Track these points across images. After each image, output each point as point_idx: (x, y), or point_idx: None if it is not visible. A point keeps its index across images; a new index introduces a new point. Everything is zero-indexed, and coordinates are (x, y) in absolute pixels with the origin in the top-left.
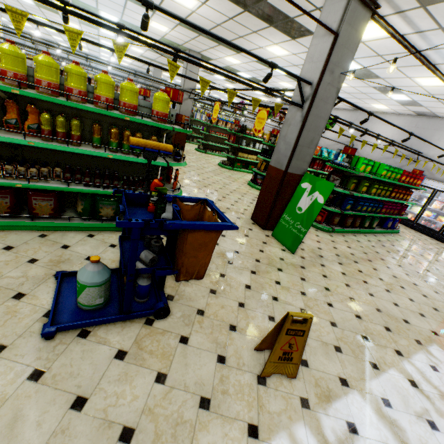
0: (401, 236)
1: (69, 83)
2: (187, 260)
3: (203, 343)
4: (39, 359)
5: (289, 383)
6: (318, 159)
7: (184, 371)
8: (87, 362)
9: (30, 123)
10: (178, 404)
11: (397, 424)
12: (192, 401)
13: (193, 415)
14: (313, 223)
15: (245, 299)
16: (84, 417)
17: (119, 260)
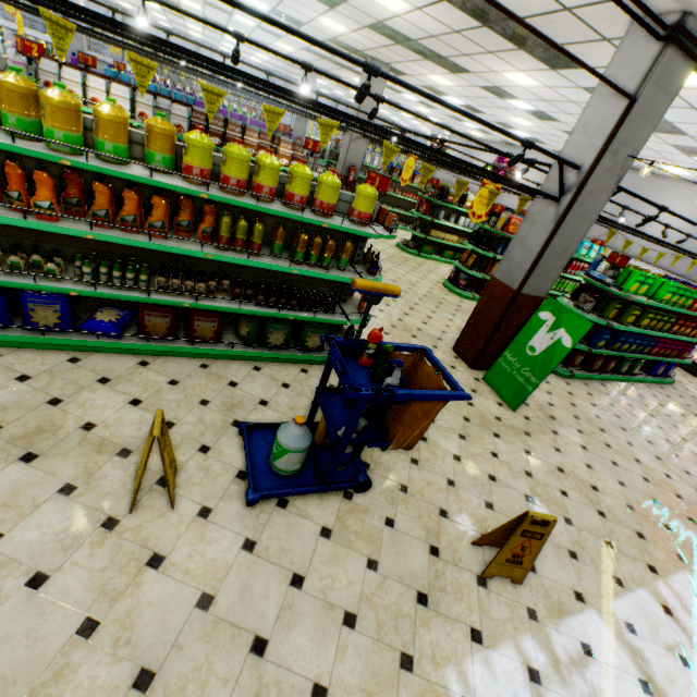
0: (675, 390)
1: (260, 179)
2: (402, 429)
3: (412, 529)
4: (246, 528)
5: (514, 589)
6: None
7: (396, 560)
8: (293, 537)
9: (205, 226)
10: (395, 596)
11: (641, 653)
12: (409, 594)
13: (412, 609)
14: None
15: (454, 475)
16: (305, 596)
17: (308, 414)
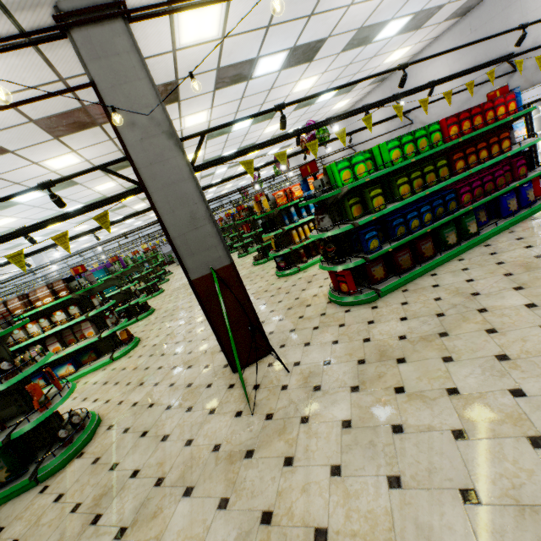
0: None
1: None
2: None
3: None
4: None
5: None
6: None
7: None
8: None
9: None
10: None
11: None
12: None
13: None
14: (340, 300)
15: None
16: None
17: None
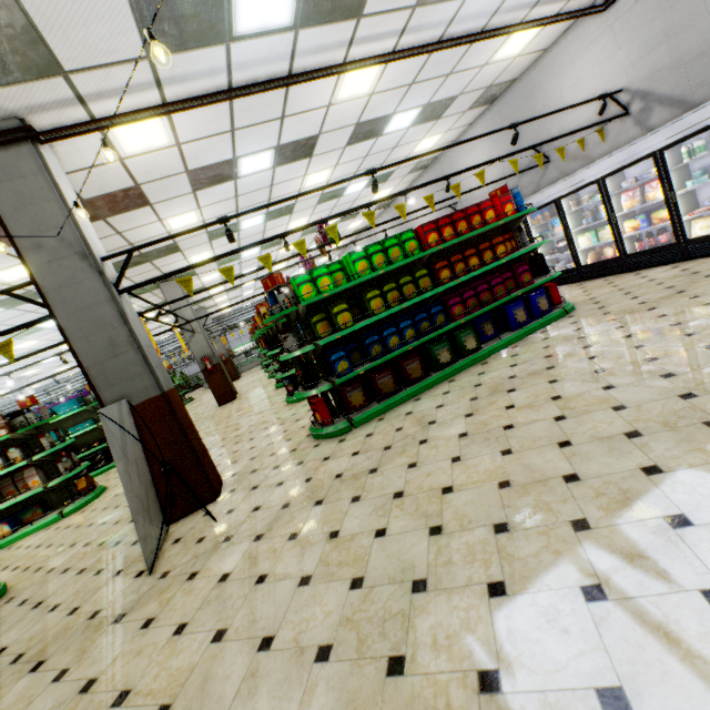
0: (570, 318)
1: None
2: None
3: None
4: None
5: None
6: None
7: None
8: None
9: None
10: None
11: None
12: None
13: None
14: (314, 432)
15: None
16: None
17: None
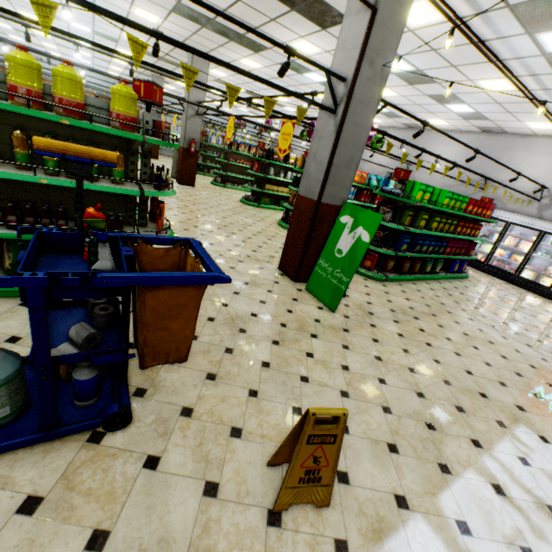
0: (470, 282)
1: None
2: (153, 335)
3: (184, 465)
4: None
5: (318, 516)
6: (366, 189)
7: (144, 520)
8: None
9: None
10: None
11: None
12: None
13: None
14: (361, 271)
15: (259, 384)
16: None
17: None
